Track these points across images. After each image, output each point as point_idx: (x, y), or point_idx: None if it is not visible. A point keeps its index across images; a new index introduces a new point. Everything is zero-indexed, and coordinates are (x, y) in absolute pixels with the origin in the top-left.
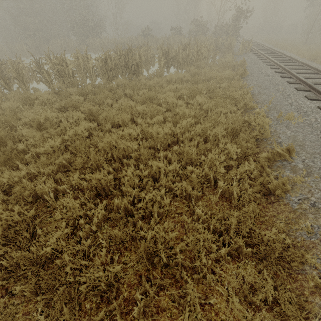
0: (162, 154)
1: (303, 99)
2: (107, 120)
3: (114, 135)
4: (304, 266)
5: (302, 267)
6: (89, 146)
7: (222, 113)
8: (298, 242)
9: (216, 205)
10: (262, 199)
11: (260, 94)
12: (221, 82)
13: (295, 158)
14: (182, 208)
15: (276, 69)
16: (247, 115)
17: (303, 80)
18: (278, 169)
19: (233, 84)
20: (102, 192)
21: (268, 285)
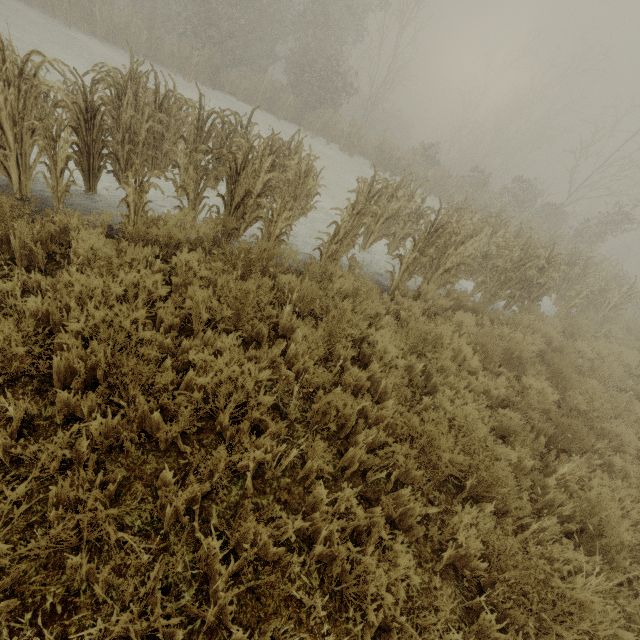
0: None
1: None
2: None
3: None
4: None
5: None
6: None
7: None
8: None
9: None
10: None
11: None
12: None
13: None
14: None
15: None
16: None
17: None
18: None
19: None
20: None
21: None
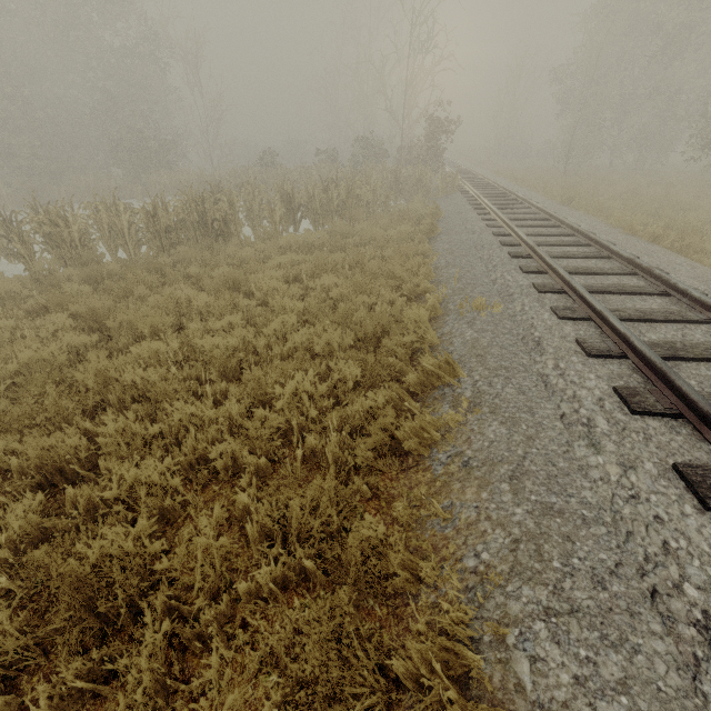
0: (217, 389)
1: (515, 272)
2: (125, 328)
3: (124, 358)
4: (420, 586)
5: (417, 589)
6: (57, 383)
7: (366, 303)
8: (424, 541)
9: (301, 485)
10: (379, 462)
11: (448, 266)
12: (385, 247)
13: (463, 380)
14: (227, 497)
15: (491, 221)
16: (410, 306)
17: (524, 239)
18: (433, 403)
19: (404, 250)
20: (58, 477)
21: (348, 638)
